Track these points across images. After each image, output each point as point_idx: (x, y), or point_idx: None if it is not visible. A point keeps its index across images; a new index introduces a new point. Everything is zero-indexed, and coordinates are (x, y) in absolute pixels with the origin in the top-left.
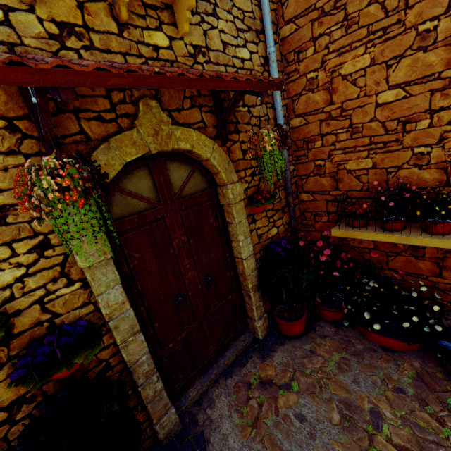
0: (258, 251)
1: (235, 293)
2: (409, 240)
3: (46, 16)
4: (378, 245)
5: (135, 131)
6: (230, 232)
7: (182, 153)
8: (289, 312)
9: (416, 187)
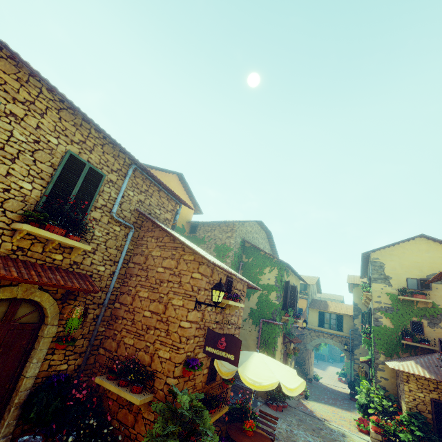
0: (42, 377)
1: (1, 405)
2: (121, 392)
3: (16, 244)
4: (118, 398)
5: (17, 287)
6: (31, 355)
7: (35, 300)
8: (30, 438)
9: (142, 363)
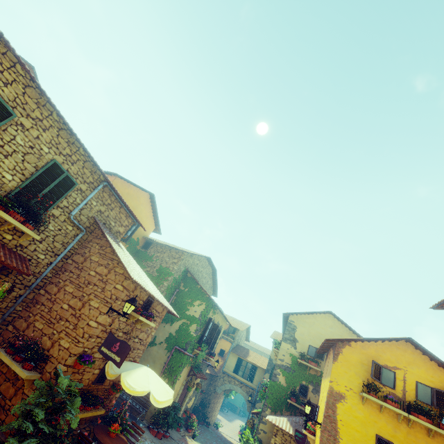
0: None
1: None
2: (13, 365)
3: None
4: (8, 372)
5: None
6: None
7: None
8: None
9: (42, 347)
